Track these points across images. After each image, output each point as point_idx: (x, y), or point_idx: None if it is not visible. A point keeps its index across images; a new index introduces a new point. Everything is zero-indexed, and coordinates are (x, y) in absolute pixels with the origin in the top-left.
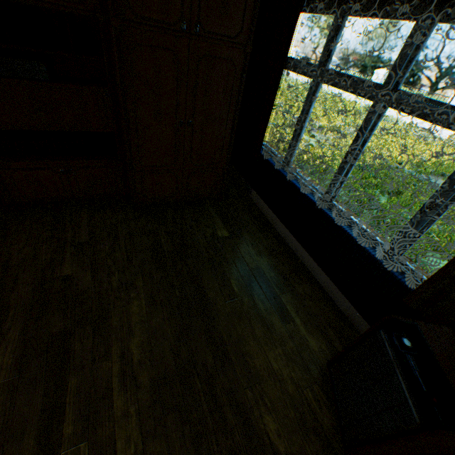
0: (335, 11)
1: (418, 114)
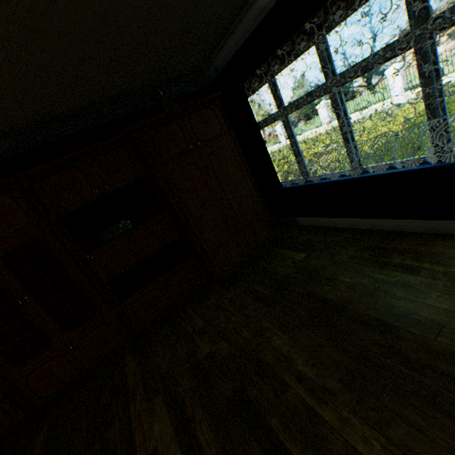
0: (265, 81)
1: (361, 73)
